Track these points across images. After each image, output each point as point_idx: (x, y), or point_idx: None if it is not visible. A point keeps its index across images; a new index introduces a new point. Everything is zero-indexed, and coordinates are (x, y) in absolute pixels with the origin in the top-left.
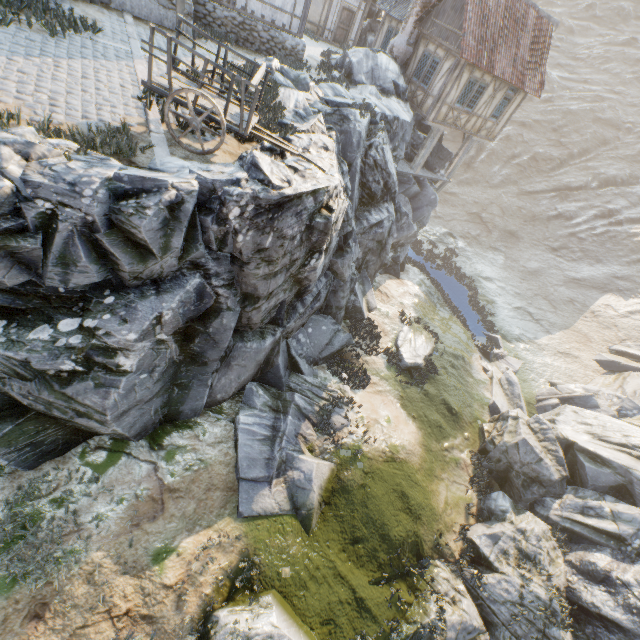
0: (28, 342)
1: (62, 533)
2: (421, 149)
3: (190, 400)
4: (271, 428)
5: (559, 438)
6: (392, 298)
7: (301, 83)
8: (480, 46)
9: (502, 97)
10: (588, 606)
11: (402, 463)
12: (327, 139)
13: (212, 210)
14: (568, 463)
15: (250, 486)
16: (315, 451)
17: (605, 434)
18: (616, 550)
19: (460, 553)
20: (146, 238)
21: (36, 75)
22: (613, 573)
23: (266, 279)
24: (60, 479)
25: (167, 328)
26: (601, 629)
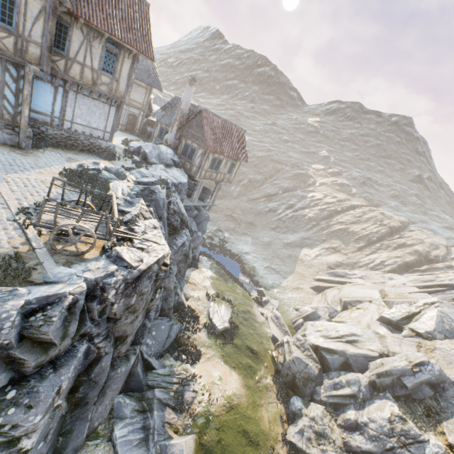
0: None
1: None
2: (195, 191)
3: (72, 441)
4: (143, 429)
5: (310, 345)
6: (198, 285)
7: (121, 174)
8: (215, 144)
9: (230, 164)
10: (356, 449)
11: (237, 407)
12: (154, 221)
13: (95, 296)
14: (319, 359)
15: None
16: (179, 430)
17: (329, 334)
18: (355, 404)
19: None
20: (52, 337)
21: None
22: (358, 420)
23: (132, 322)
24: None
25: (63, 394)
26: None
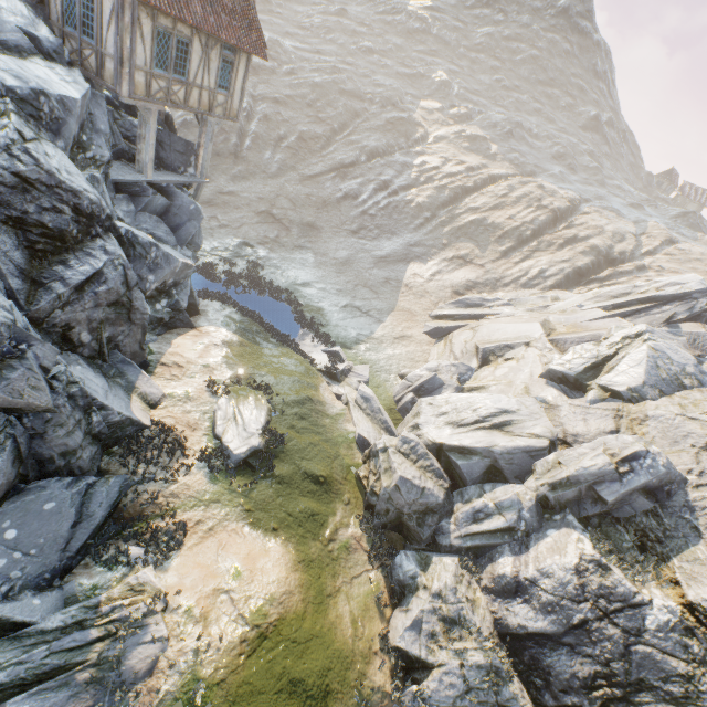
0: None
1: None
2: (139, 142)
3: None
4: None
5: (429, 445)
6: (189, 365)
7: None
8: None
9: (220, 59)
10: (517, 631)
11: (278, 627)
12: None
13: None
14: (445, 466)
15: None
16: None
17: (461, 418)
18: (512, 542)
19: (391, 678)
20: None
21: None
22: (520, 575)
23: None
24: None
25: None
26: (535, 648)
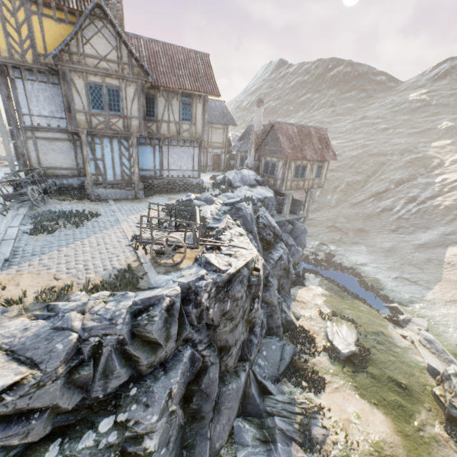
0: (78, 453)
1: None
2: (284, 205)
3: None
4: None
5: None
6: (308, 303)
7: (209, 200)
8: (294, 151)
9: (317, 167)
10: None
11: None
12: (239, 229)
13: (190, 300)
14: None
15: None
16: None
17: None
18: None
19: None
20: (156, 336)
21: (74, 254)
22: None
23: (232, 331)
24: None
25: (175, 399)
26: None
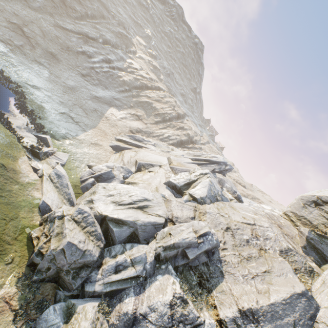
0: None
1: None
2: None
3: None
4: None
5: (97, 216)
6: None
7: None
8: None
9: None
10: None
11: None
12: None
13: None
14: (104, 230)
15: None
16: None
17: (121, 200)
18: (136, 285)
19: None
20: None
21: None
22: (138, 311)
23: None
24: None
25: None
26: None
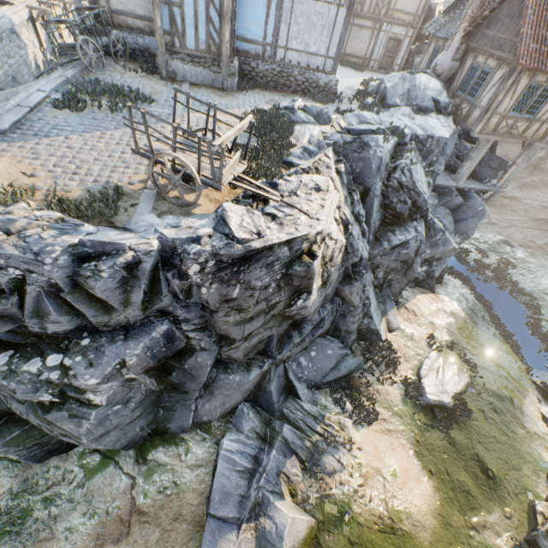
0: (21, 373)
1: (37, 538)
2: (466, 160)
3: (176, 419)
4: (254, 458)
5: None
6: (421, 316)
7: (322, 117)
8: (544, 48)
9: None
10: None
11: (404, 537)
12: (321, 178)
13: (175, 265)
14: None
15: (217, 525)
16: (297, 496)
17: None
18: None
19: None
20: (103, 297)
21: (78, 148)
22: None
23: (239, 324)
24: (56, 477)
25: (134, 369)
26: None
